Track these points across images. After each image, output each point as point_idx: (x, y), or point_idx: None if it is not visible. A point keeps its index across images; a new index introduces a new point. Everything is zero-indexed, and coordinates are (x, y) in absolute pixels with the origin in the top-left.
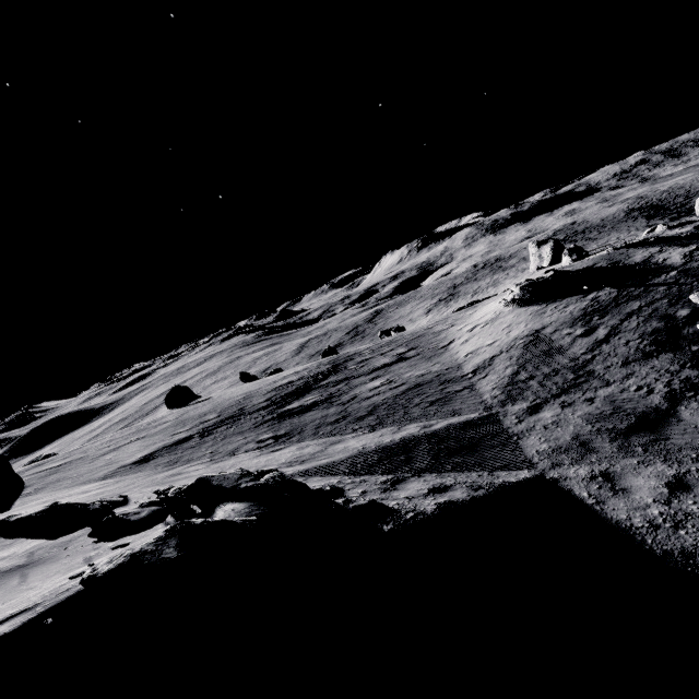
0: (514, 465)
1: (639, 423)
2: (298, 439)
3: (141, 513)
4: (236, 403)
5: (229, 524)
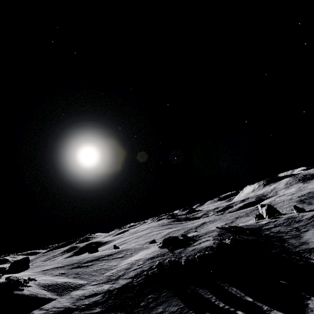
0: (60, 295)
1: (90, 295)
2: (63, 275)
3: None
4: (85, 258)
5: None
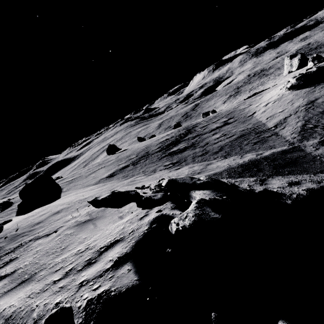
0: None
1: None
2: (185, 164)
3: (157, 196)
4: (143, 150)
5: (220, 200)
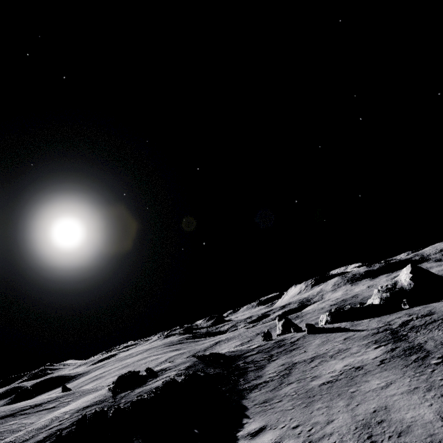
0: None
1: None
2: None
3: None
4: None
5: None
